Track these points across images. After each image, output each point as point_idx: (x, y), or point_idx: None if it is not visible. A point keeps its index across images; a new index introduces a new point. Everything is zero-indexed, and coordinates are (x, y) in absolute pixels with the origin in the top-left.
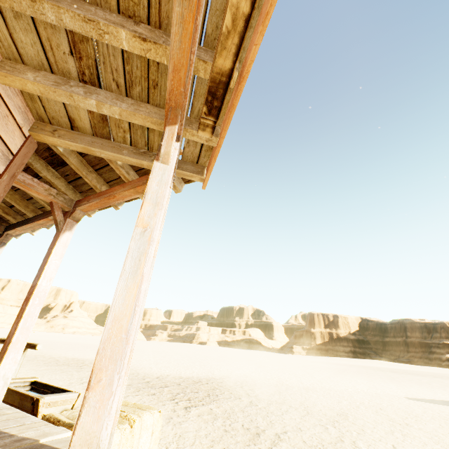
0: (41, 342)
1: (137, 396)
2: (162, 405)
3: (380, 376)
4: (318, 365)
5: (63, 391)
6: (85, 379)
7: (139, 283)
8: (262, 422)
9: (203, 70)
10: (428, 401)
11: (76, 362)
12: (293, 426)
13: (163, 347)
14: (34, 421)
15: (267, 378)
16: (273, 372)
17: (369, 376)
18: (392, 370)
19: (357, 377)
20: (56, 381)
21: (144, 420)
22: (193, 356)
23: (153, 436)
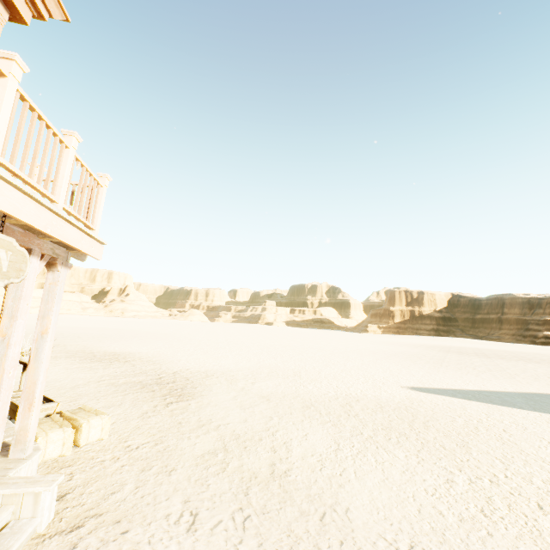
0: (93, 332)
1: (136, 394)
2: (150, 401)
3: (430, 360)
4: (376, 348)
5: (50, 400)
6: (105, 377)
7: (2, 375)
8: (220, 415)
9: (8, 221)
10: (427, 391)
11: (110, 357)
12: (243, 419)
13: (221, 331)
14: (10, 427)
15: (289, 369)
16: (307, 360)
17: (416, 361)
18: (464, 350)
19: (397, 363)
20: (78, 380)
21: (93, 423)
22: (241, 343)
23: (104, 431)
